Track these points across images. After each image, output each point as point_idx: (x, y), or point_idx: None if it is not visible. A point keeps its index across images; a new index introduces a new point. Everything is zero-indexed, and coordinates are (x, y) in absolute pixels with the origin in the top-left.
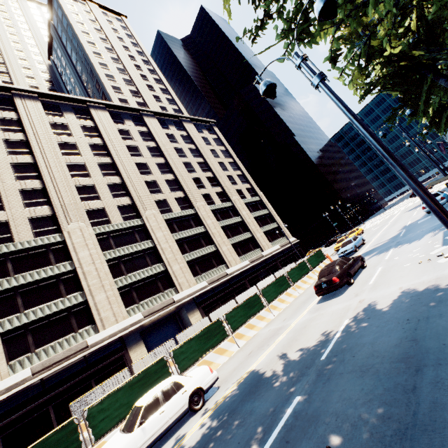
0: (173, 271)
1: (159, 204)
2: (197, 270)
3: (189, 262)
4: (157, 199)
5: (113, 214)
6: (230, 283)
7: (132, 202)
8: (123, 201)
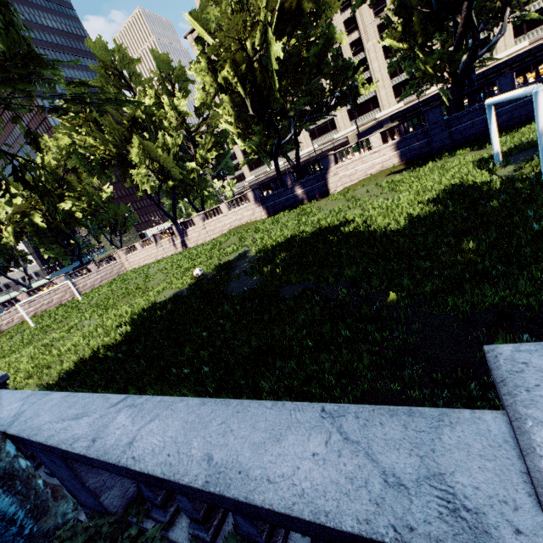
0: (380, 97)
1: (382, 27)
2: (401, 92)
3: (396, 86)
4: (381, 21)
5: (346, 54)
6: (426, 102)
7: (360, 35)
8: (353, 37)
